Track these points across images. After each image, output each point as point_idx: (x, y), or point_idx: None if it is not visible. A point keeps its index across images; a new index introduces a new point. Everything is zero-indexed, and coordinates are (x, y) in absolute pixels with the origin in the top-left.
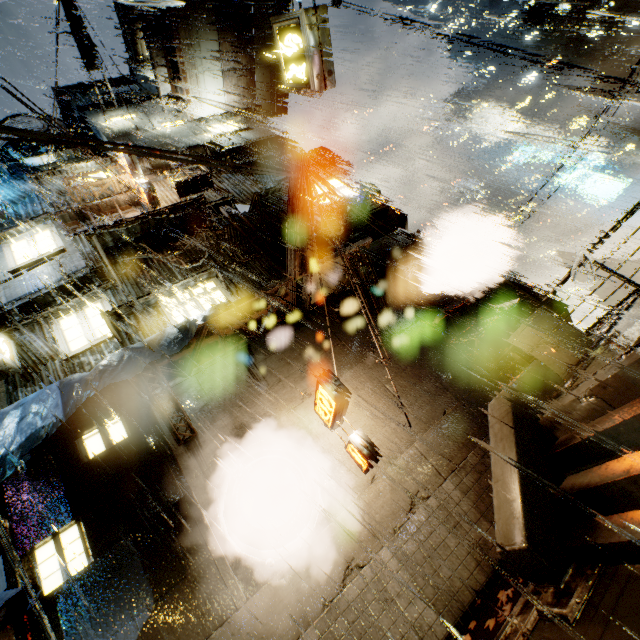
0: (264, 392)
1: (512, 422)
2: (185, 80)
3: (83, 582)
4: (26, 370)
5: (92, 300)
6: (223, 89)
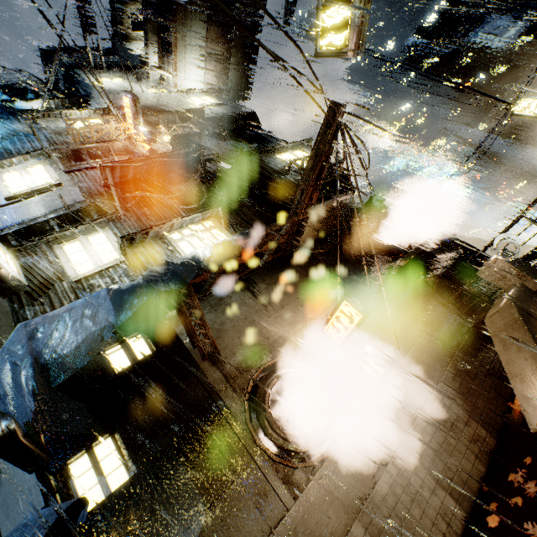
0: (271, 316)
1: (525, 326)
2: (175, 55)
3: (129, 494)
4: (32, 290)
5: (95, 229)
6: (204, 69)
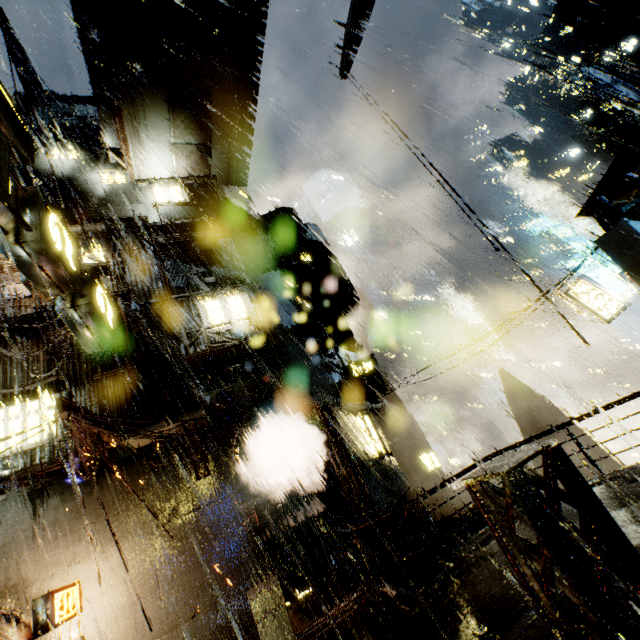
0: (35, 548)
1: None
2: (126, 147)
3: None
4: None
5: None
6: (172, 158)
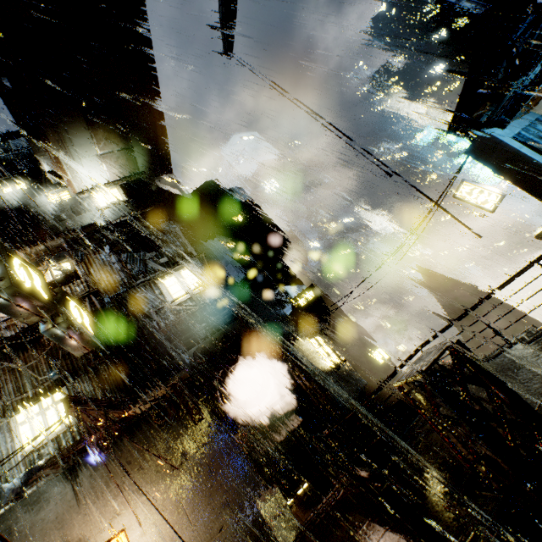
0: (82, 512)
1: None
2: (62, 168)
3: None
4: None
5: None
6: (103, 167)
